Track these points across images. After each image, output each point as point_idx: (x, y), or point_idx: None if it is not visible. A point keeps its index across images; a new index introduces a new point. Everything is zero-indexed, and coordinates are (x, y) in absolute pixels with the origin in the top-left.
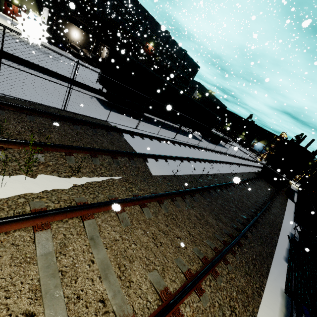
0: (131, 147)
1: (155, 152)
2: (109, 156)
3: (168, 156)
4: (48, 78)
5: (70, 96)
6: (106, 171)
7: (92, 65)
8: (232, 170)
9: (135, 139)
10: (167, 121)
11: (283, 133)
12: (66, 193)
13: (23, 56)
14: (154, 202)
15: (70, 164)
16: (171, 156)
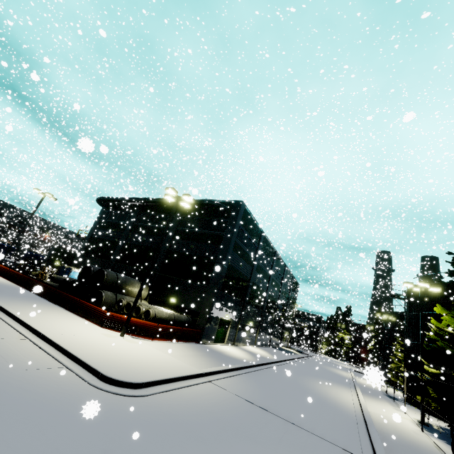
0: None
1: None
2: None
3: None
4: None
5: None
6: None
7: None
8: None
9: None
10: None
11: None
12: None
13: None
14: None
15: None
16: None
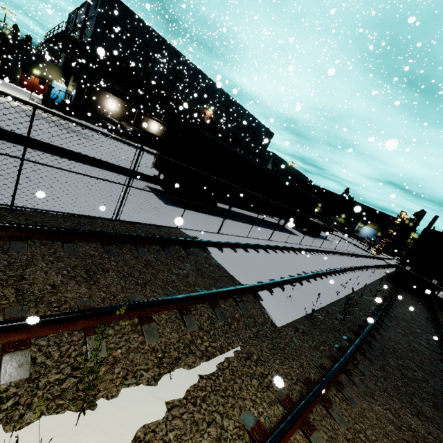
0: (228, 274)
1: (261, 274)
2: (206, 303)
3: (284, 280)
4: (82, 167)
5: (126, 198)
6: (211, 341)
7: (134, 141)
8: (360, 281)
9: (227, 255)
10: (244, 209)
11: (402, 213)
12: (163, 441)
13: (47, 140)
14: (315, 405)
15: (152, 343)
16: (287, 279)
